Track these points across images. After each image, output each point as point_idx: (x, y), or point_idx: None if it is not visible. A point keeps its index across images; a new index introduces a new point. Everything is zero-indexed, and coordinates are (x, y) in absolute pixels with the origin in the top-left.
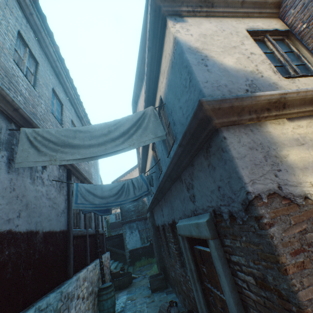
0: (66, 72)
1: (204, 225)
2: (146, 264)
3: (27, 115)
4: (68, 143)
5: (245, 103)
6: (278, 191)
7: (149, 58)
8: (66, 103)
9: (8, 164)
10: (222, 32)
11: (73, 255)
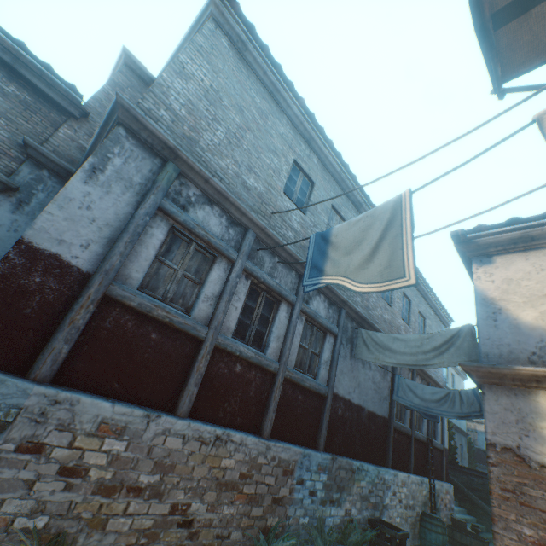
0: None
1: None
2: None
3: (362, 315)
4: (387, 347)
5: (503, 372)
6: (514, 449)
7: (468, 274)
8: None
9: (350, 352)
10: (538, 272)
11: (391, 447)
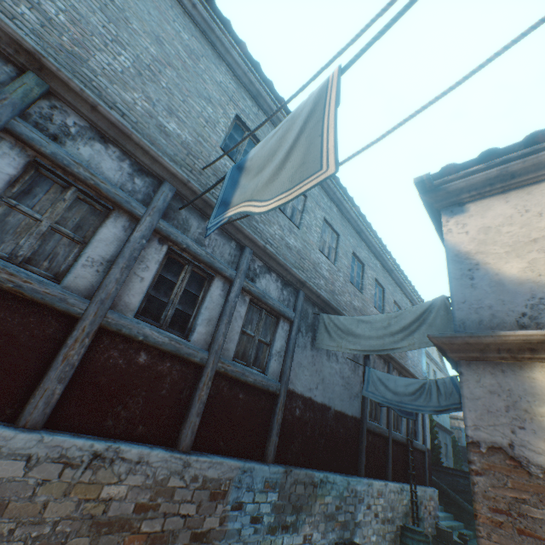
0: (367, 226)
1: None
2: None
3: (325, 298)
4: (351, 331)
5: (484, 341)
6: (506, 448)
7: (439, 236)
8: (369, 260)
9: (311, 342)
10: (522, 215)
11: (365, 451)
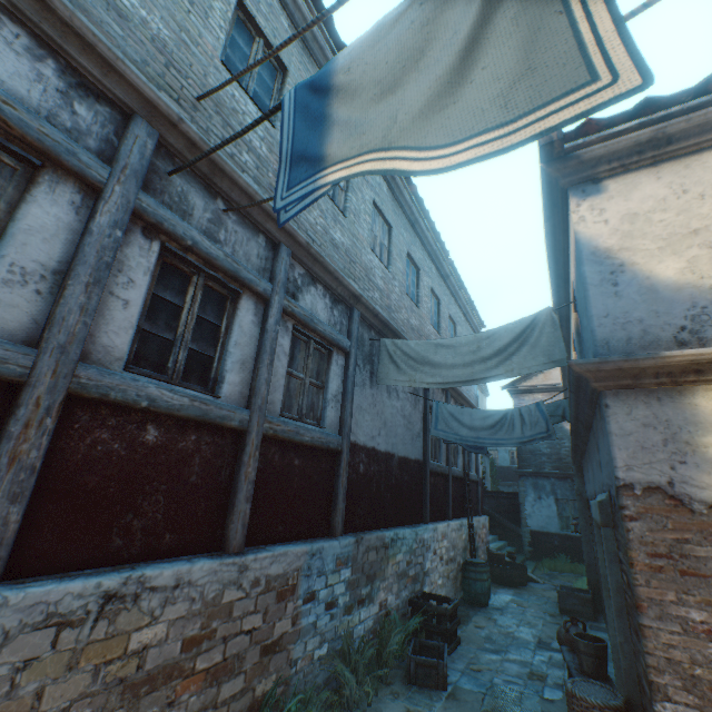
0: (424, 215)
1: (596, 506)
2: (566, 570)
3: (384, 318)
4: (428, 360)
5: (642, 365)
6: (665, 487)
7: (549, 228)
8: (424, 263)
9: (370, 378)
10: (679, 197)
11: (429, 496)
